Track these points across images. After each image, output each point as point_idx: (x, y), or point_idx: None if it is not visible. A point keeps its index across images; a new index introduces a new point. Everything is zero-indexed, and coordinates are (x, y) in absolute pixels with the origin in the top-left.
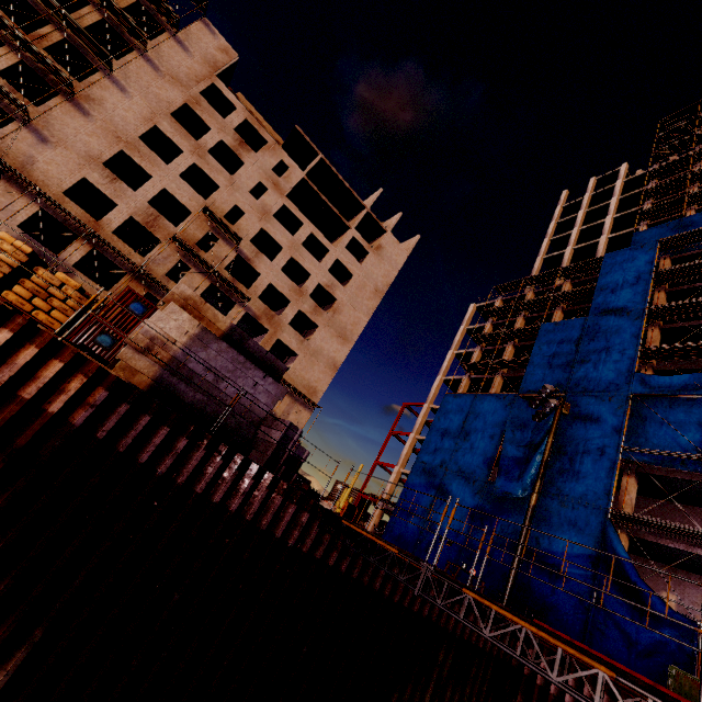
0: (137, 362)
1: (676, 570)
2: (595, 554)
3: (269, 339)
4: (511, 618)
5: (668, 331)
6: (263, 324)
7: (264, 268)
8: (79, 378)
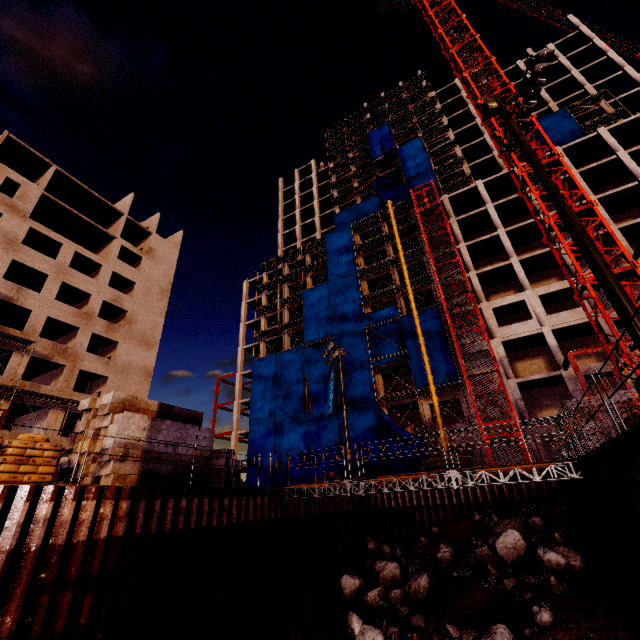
0: (124, 469)
1: (408, 413)
2: (377, 426)
3: (70, 374)
4: (391, 478)
5: (370, 282)
6: (57, 361)
7: (34, 302)
8: (109, 503)
